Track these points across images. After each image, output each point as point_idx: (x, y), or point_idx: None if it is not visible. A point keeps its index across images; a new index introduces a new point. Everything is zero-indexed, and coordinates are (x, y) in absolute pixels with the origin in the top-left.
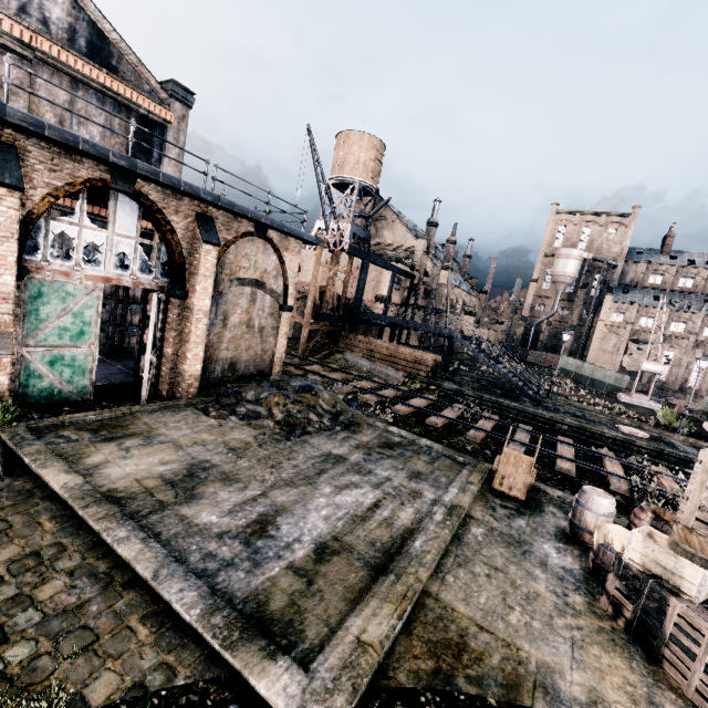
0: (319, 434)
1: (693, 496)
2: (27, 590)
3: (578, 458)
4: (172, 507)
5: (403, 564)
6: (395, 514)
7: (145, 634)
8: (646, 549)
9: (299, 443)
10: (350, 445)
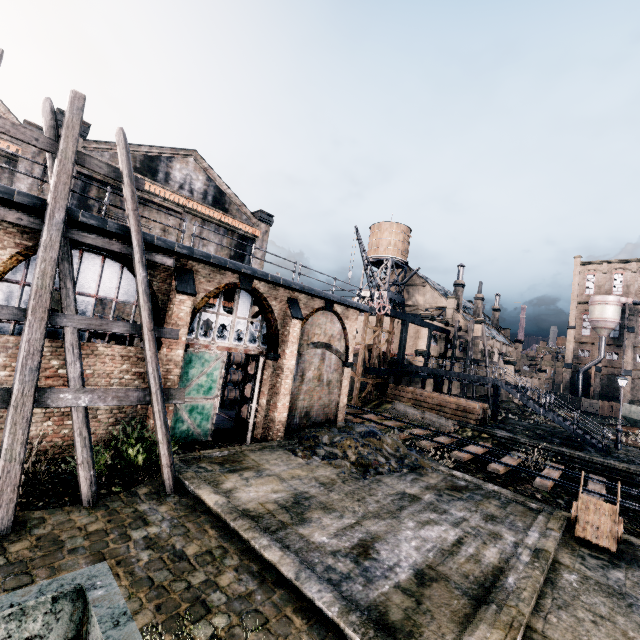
0: (389, 474)
1: None
2: (211, 577)
3: None
4: (291, 526)
5: (501, 597)
6: (480, 552)
7: (299, 623)
8: None
9: (374, 481)
10: (420, 486)
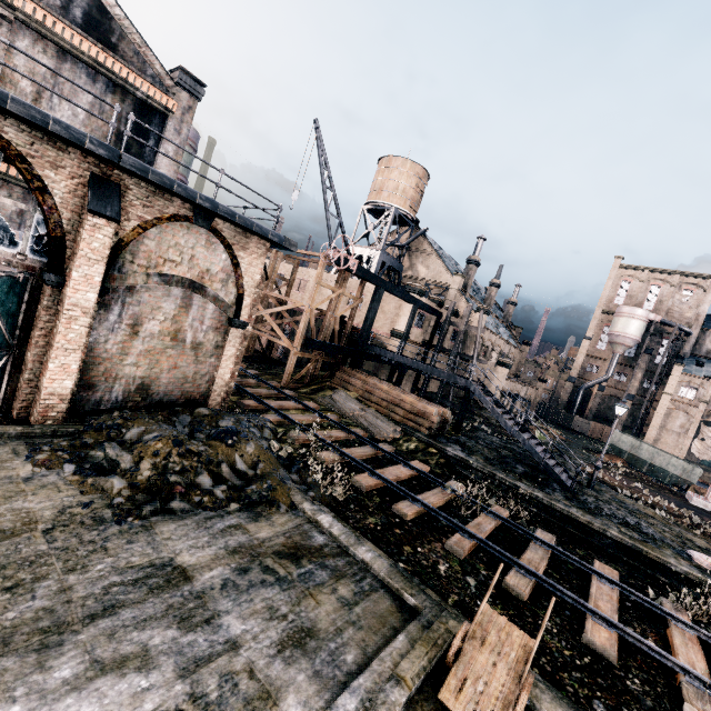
0: (189, 514)
1: None
2: None
3: (624, 613)
4: None
5: None
6: None
7: None
8: None
9: (133, 530)
10: (225, 544)
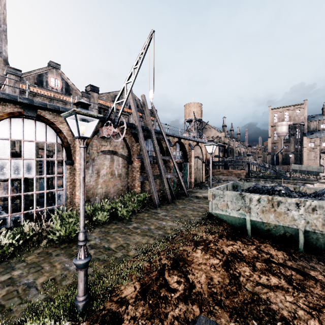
0: None
1: None
2: None
3: None
4: None
5: None
6: None
7: None
8: (317, 186)
9: None
10: None
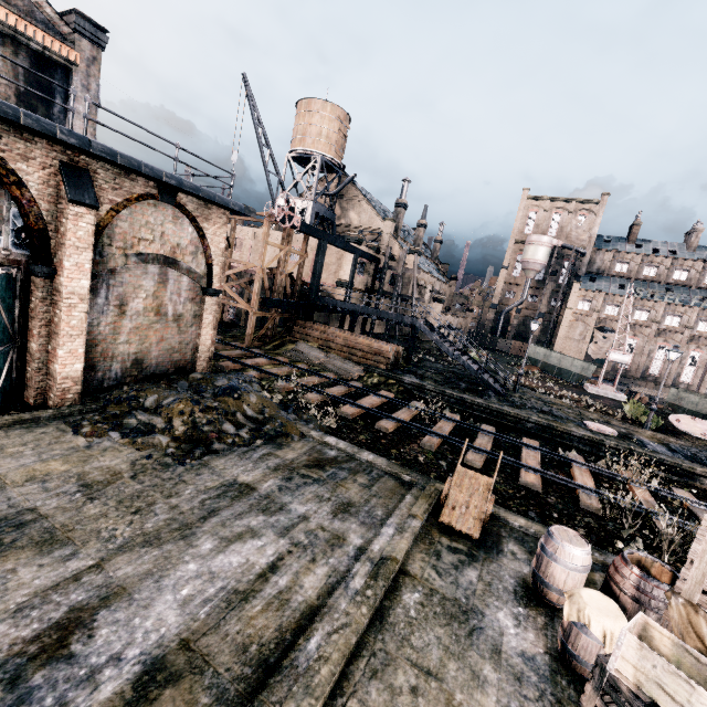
0: (229, 452)
1: (700, 560)
2: None
3: (544, 465)
4: None
5: (277, 695)
6: (297, 582)
7: None
8: (643, 661)
9: (195, 467)
10: (267, 466)
